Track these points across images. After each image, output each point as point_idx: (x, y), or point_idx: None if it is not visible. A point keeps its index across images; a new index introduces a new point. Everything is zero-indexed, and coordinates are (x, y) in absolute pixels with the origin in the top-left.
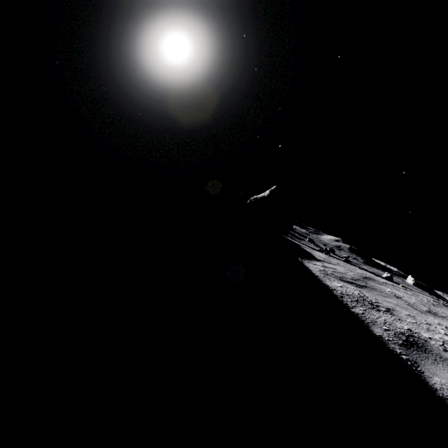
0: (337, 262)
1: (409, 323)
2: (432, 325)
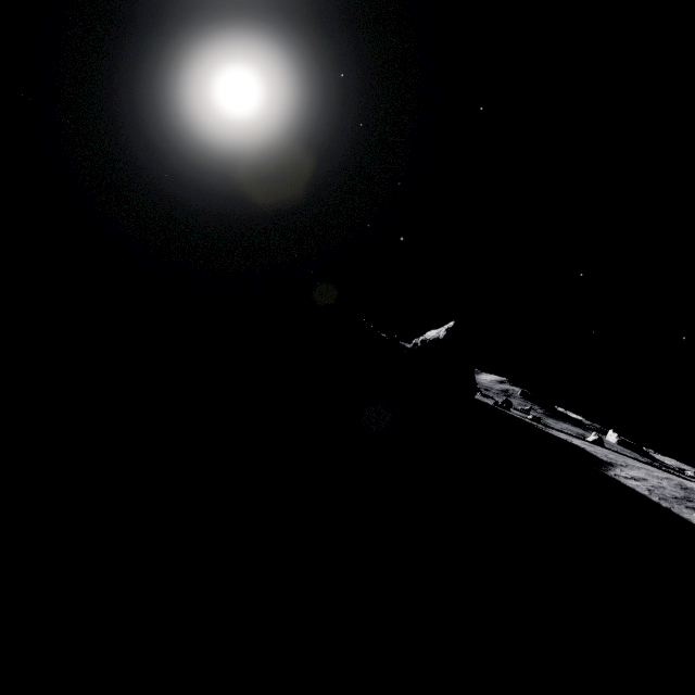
0: (615, 456)
1: None
2: None
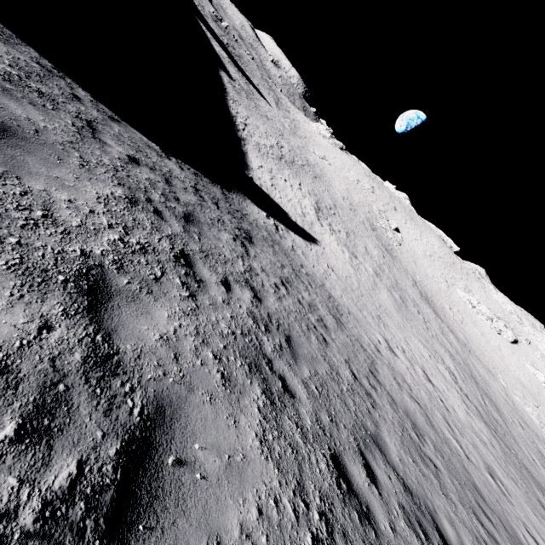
0: None
1: (195, 2)
2: (196, 1)
